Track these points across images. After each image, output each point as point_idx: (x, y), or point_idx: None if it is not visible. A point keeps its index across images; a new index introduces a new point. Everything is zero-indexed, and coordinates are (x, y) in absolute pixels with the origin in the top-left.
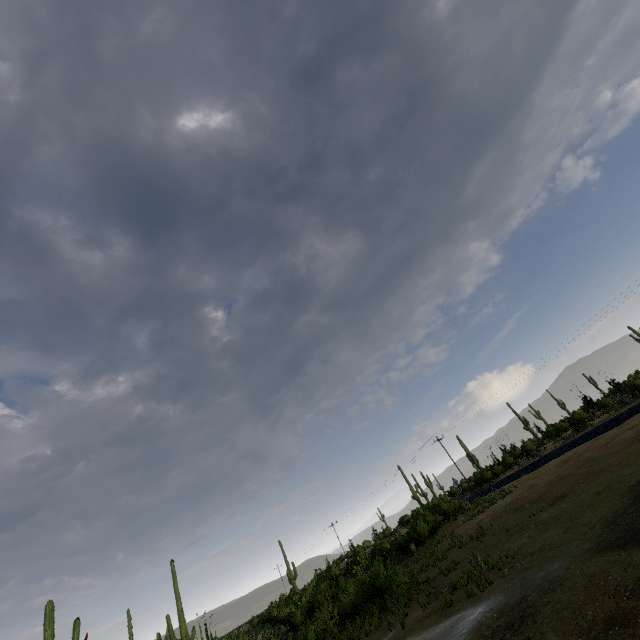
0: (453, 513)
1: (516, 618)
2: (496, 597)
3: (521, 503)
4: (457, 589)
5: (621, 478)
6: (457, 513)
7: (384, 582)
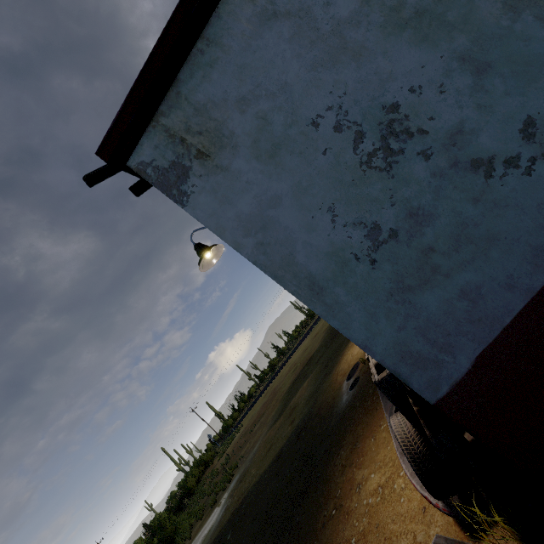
0: (211, 459)
1: (243, 477)
2: (236, 478)
3: (247, 429)
4: (218, 494)
5: (281, 393)
6: (214, 458)
7: (171, 531)
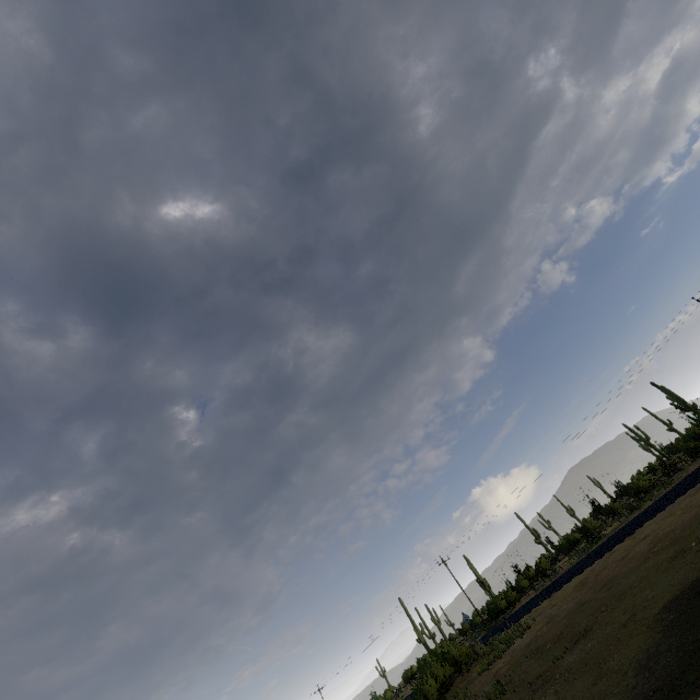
0: (465, 661)
1: None
2: None
3: (542, 642)
4: None
5: (645, 603)
6: (470, 661)
7: None
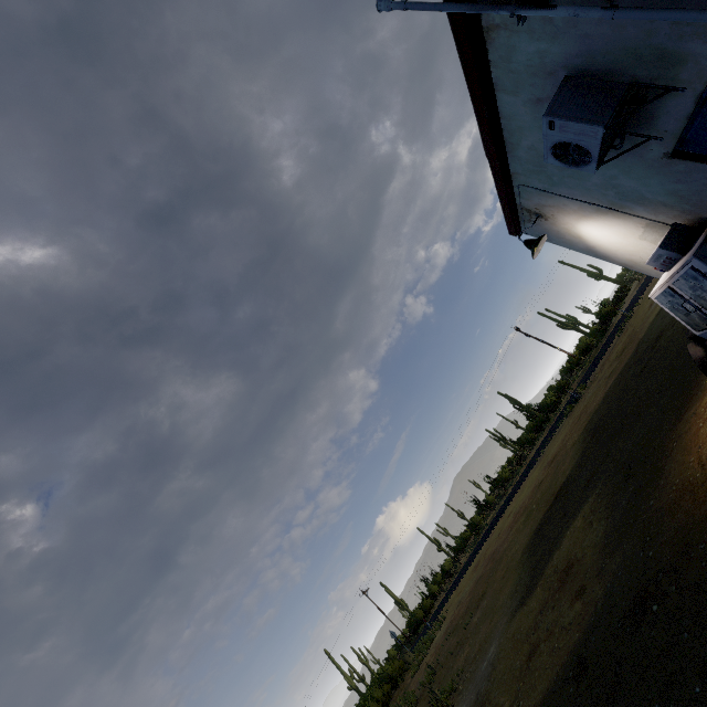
0: (399, 674)
1: None
2: None
3: (455, 622)
4: None
5: (513, 556)
6: (403, 672)
7: None
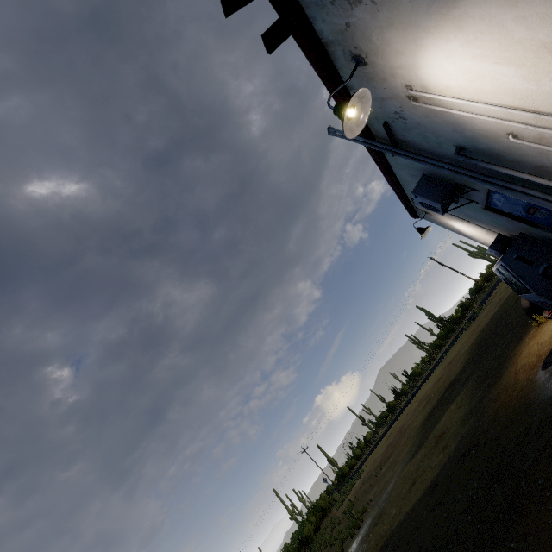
0: (328, 507)
1: (377, 520)
2: (366, 523)
3: (370, 473)
4: (344, 542)
5: (413, 429)
6: (331, 506)
7: None
